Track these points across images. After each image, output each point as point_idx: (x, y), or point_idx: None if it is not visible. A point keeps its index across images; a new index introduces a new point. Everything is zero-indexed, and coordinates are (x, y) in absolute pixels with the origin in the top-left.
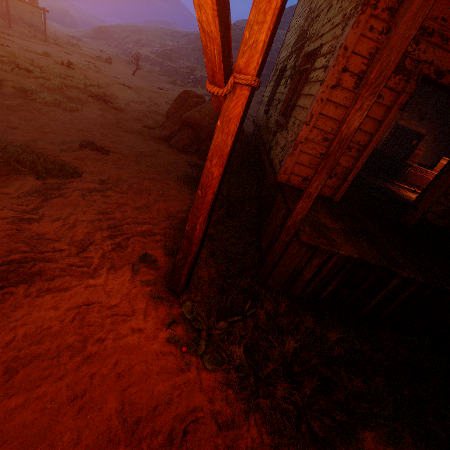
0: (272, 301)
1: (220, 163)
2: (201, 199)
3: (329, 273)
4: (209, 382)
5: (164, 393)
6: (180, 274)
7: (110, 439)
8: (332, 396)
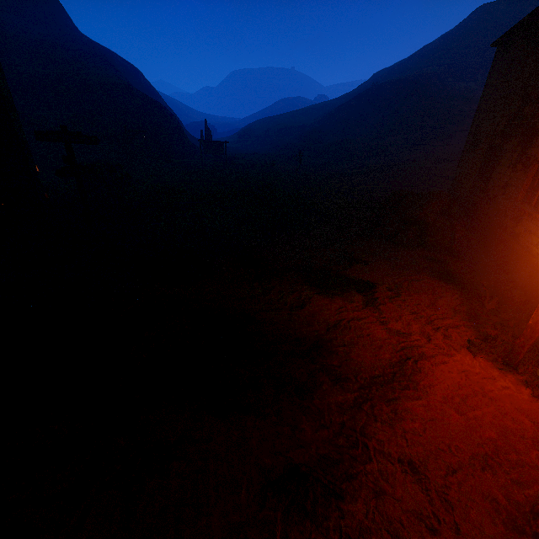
0: None
1: None
2: None
3: None
4: None
5: None
6: (518, 352)
7: (538, 436)
8: None
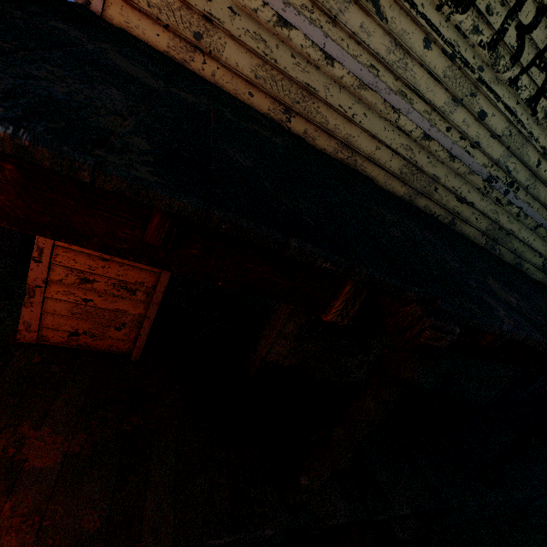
0: None
1: None
2: None
3: None
4: None
5: None
6: None
7: None
8: None
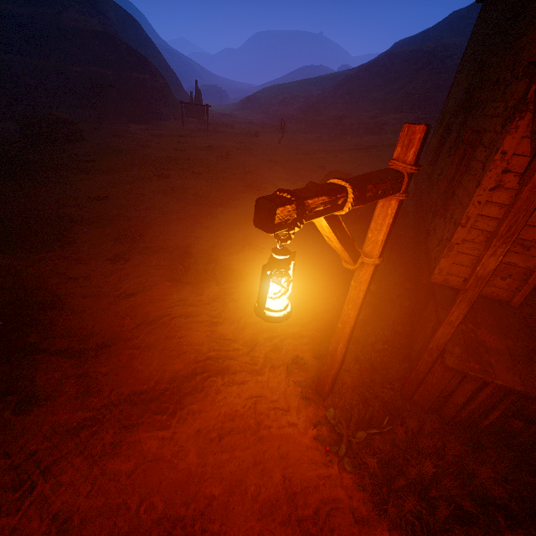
0: (415, 420)
1: (354, 308)
2: (341, 330)
3: (487, 401)
4: (348, 481)
5: (313, 479)
6: (325, 382)
7: (277, 499)
8: (467, 530)
